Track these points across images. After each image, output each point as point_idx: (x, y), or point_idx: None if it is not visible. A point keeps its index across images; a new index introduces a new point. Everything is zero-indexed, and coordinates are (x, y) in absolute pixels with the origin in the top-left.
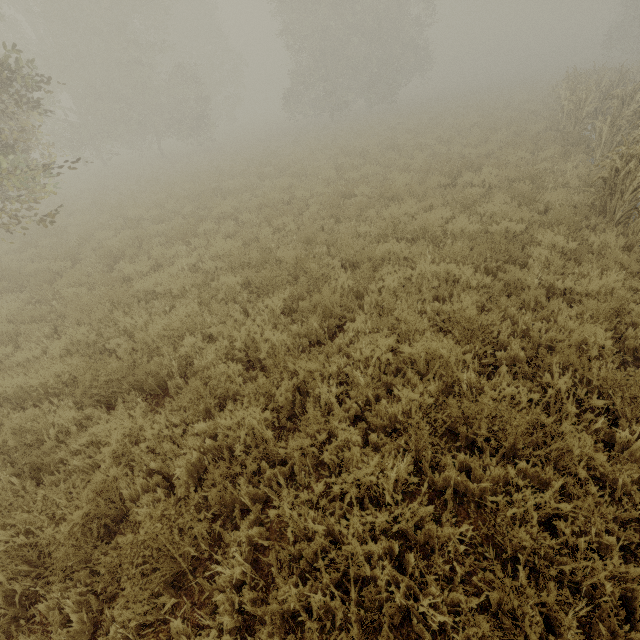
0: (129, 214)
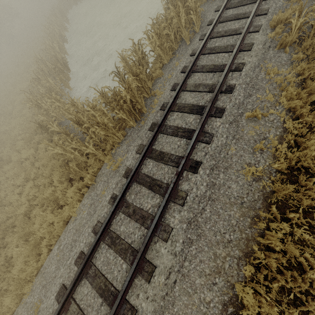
0: None
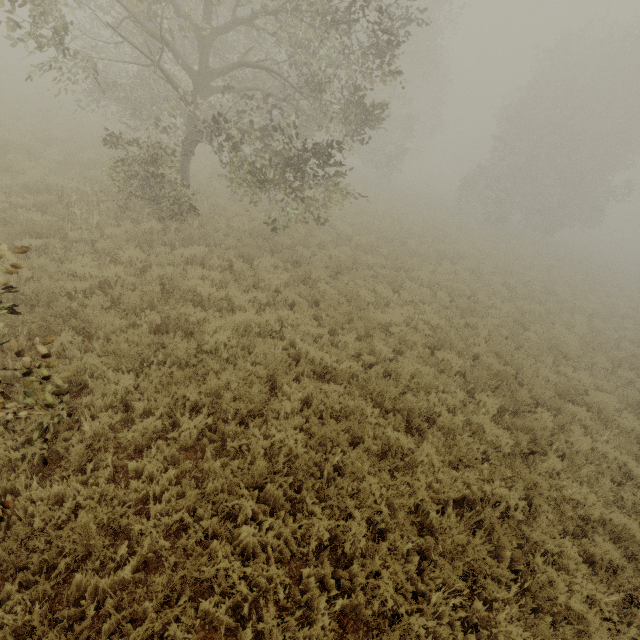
0: (340, 227)
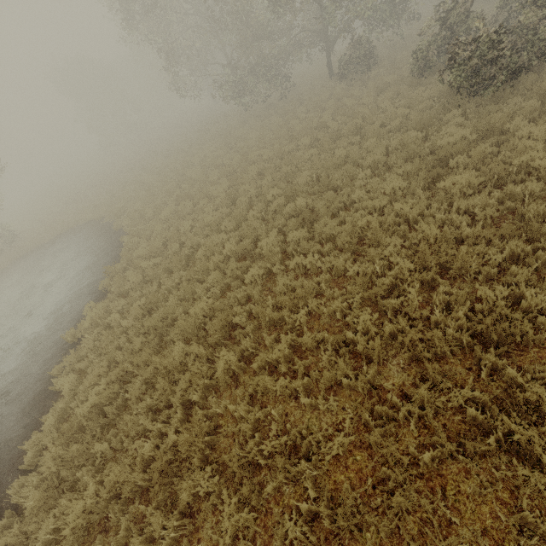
0: None
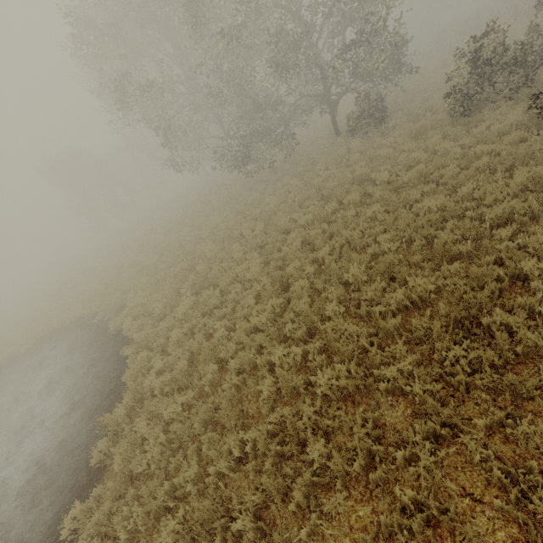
0: None
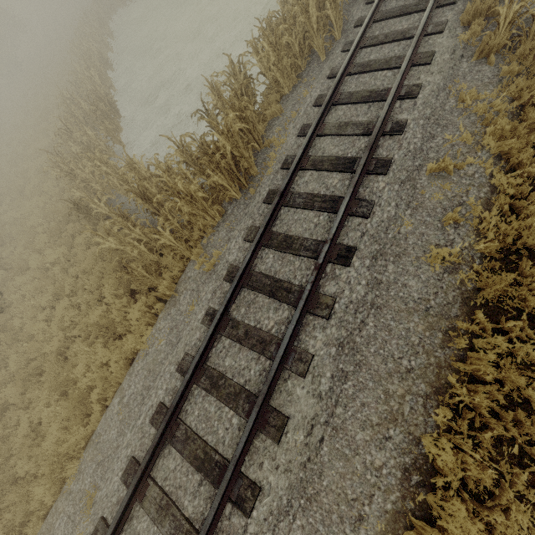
0: None
